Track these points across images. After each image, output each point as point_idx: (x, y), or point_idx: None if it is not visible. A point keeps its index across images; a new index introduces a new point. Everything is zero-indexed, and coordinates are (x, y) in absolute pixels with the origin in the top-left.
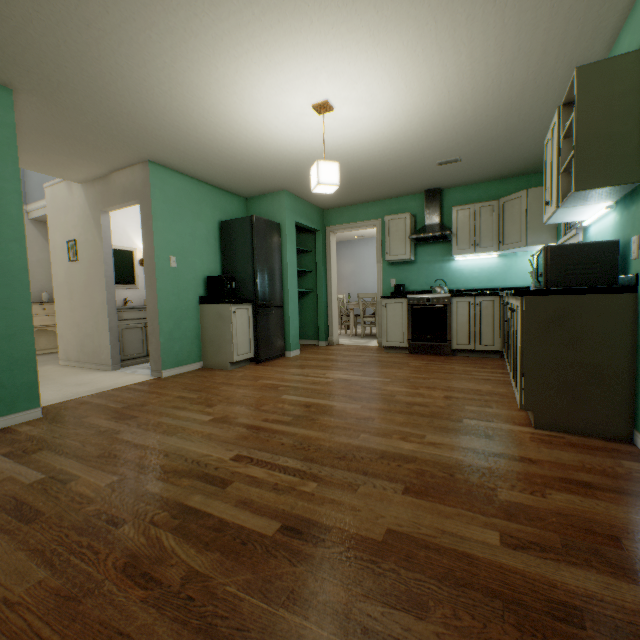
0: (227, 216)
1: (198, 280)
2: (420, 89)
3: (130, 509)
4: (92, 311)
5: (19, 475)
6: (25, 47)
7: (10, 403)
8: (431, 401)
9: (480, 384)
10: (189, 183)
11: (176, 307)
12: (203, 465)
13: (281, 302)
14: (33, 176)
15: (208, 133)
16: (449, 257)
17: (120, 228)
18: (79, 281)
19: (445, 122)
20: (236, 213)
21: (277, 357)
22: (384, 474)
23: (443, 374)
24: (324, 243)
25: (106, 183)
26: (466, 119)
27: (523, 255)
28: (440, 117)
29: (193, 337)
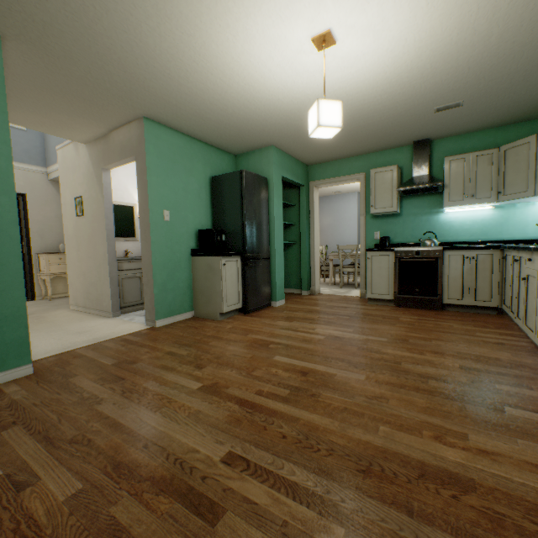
0: (217, 172)
1: (190, 233)
2: (444, 6)
3: None
4: (95, 262)
5: None
6: None
7: None
8: (447, 373)
9: (495, 350)
10: (182, 140)
11: (169, 259)
12: (187, 470)
13: (268, 254)
14: (51, 142)
15: (199, 81)
16: (437, 209)
17: (122, 185)
18: (85, 234)
19: (460, 54)
20: (226, 169)
21: (264, 307)
22: (439, 517)
23: (443, 334)
24: (307, 197)
25: (106, 142)
26: (486, 48)
27: (523, 206)
28: (456, 47)
29: (185, 288)
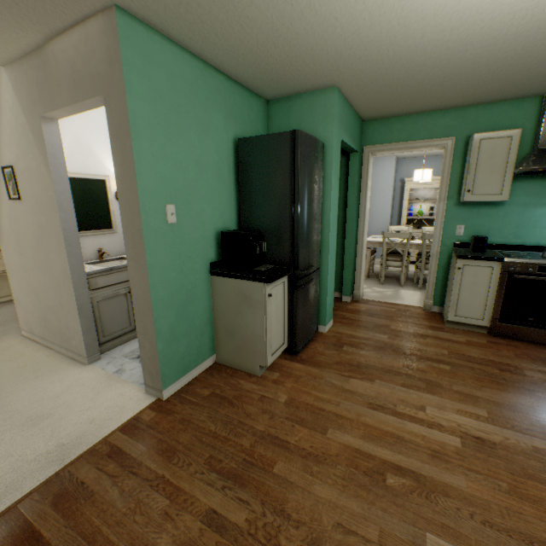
0: (244, 129)
1: (207, 237)
2: None
3: None
4: (51, 278)
5: None
6: None
7: None
8: None
9: None
10: (190, 66)
11: (178, 288)
12: None
13: (318, 262)
14: None
15: None
16: None
17: (82, 145)
18: (27, 231)
19: None
20: (254, 124)
21: (311, 338)
22: None
23: None
24: (359, 169)
25: (41, 62)
26: None
27: None
28: None
29: (203, 325)
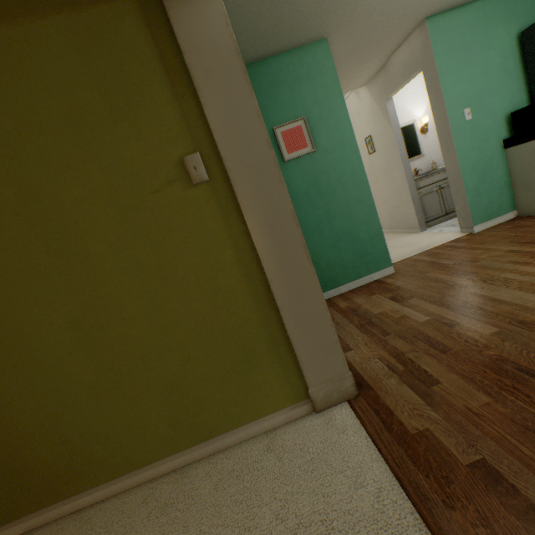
0: (527, 20)
1: (497, 123)
2: None
3: (534, 363)
4: (393, 188)
5: (409, 315)
6: None
7: (375, 264)
8: None
9: None
10: (470, 12)
11: (476, 162)
12: None
13: None
14: None
15: None
16: None
17: (398, 108)
18: (378, 168)
19: None
20: None
21: None
22: None
23: None
24: None
25: (385, 72)
26: None
27: None
28: None
29: (500, 187)
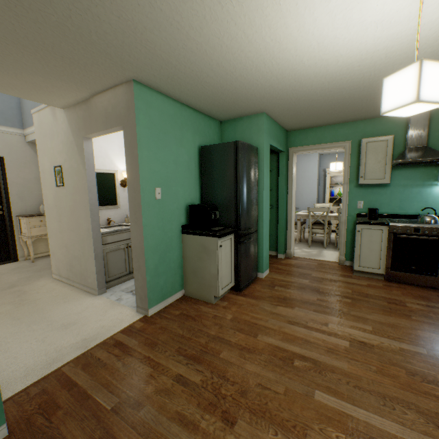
0: (205, 140)
1: (180, 209)
2: None
3: None
4: (78, 236)
5: None
6: None
7: None
8: None
9: None
10: (172, 106)
11: (160, 240)
12: None
13: (256, 226)
14: (27, 103)
15: (214, 34)
16: (431, 182)
17: (102, 152)
18: (65, 206)
19: None
20: (212, 137)
21: (252, 281)
22: None
23: None
24: (286, 163)
25: (87, 107)
26: None
27: None
28: None
29: (176, 267)
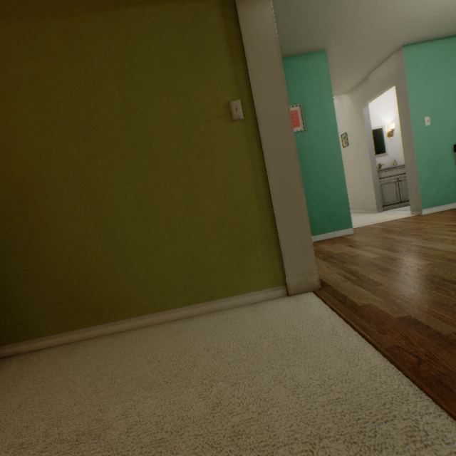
0: None
1: (450, 131)
2: None
3: (455, 277)
4: (359, 176)
5: (363, 254)
6: (337, 16)
7: (338, 224)
8: None
9: None
10: (438, 46)
11: (430, 159)
12: None
13: None
14: None
15: None
16: None
17: (371, 114)
18: (349, 158)
19: None
20: None
21: None
22: None
23: None
24: None
25: (365, 84)
26: None
27: None
28: None
29: (447, 182)
